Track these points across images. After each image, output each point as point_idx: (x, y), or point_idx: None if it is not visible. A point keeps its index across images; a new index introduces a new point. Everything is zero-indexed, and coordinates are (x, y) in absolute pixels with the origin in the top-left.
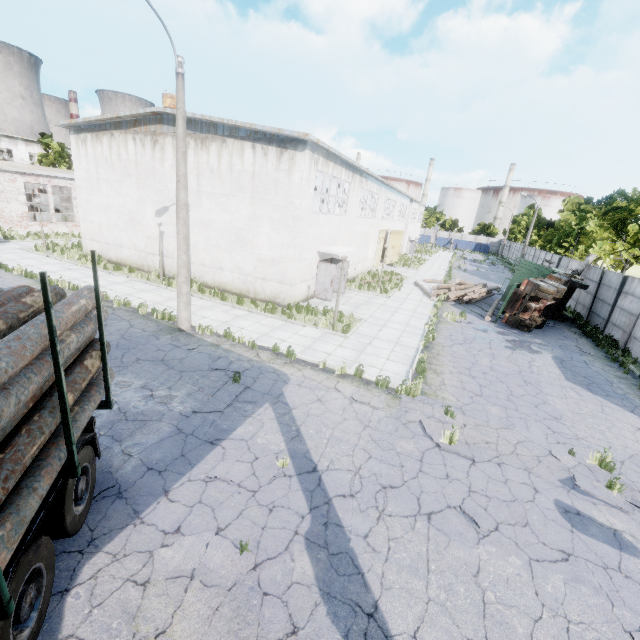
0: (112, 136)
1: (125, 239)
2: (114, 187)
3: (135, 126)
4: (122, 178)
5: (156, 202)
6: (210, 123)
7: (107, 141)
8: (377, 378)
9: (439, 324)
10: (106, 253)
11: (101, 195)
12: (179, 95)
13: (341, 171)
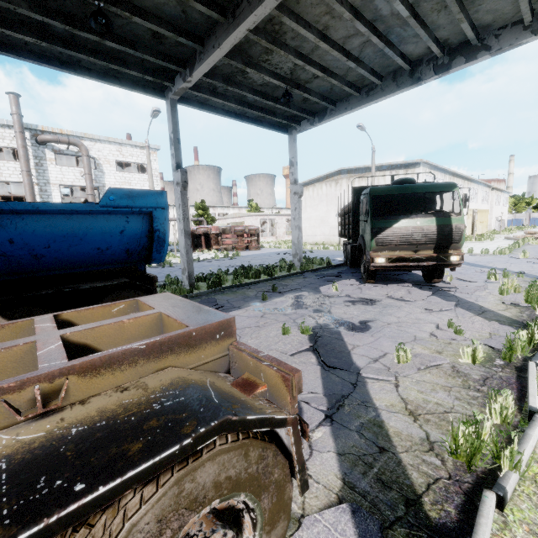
0: (314, 186)
1: (318, 231)
2: (314, 208)
3: (326, 179)
4: (318, 203)
5: (336, 210)
6: (366, 168)
7: (311, 189)
8: (481, 250)
9: (525, 245)
10: (307, 241)
11: (306, 213)
12: (373, 158)
13: (437, 174)
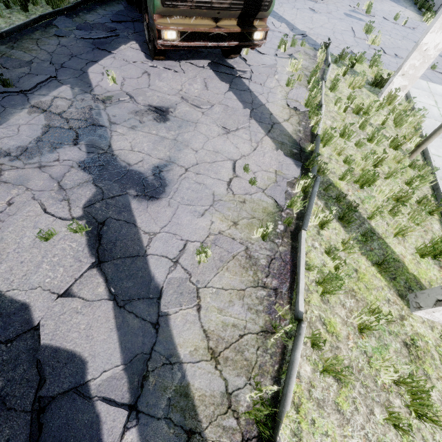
0: None
1: None
2: None
3: None
4: None
5: None
6: None
7: None
8: None
9: None
10: None
11: None
12: None
13: None
